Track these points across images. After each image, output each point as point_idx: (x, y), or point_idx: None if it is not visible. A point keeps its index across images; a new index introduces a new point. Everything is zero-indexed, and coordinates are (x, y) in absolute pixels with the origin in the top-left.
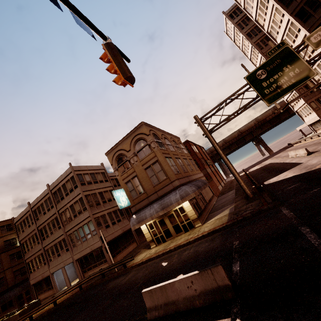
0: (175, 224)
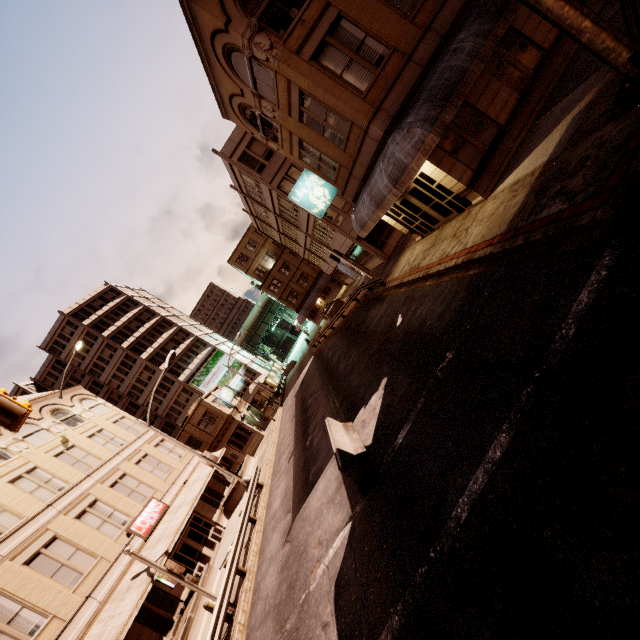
0: (432, 205)
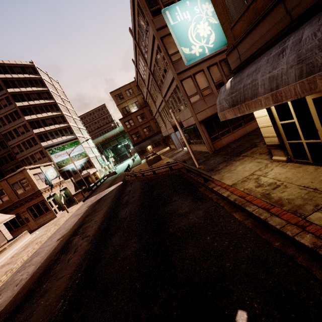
0: None
